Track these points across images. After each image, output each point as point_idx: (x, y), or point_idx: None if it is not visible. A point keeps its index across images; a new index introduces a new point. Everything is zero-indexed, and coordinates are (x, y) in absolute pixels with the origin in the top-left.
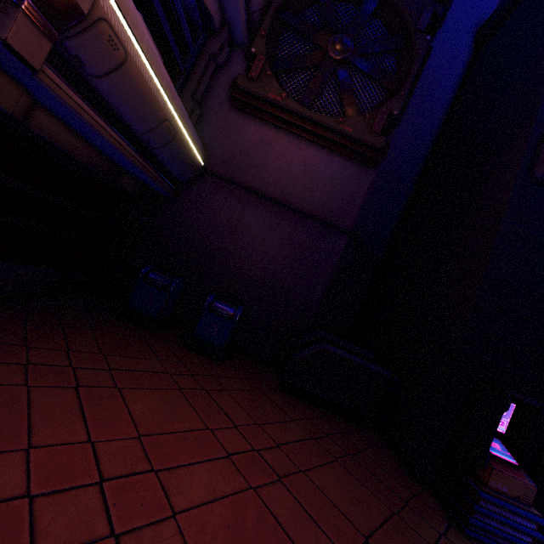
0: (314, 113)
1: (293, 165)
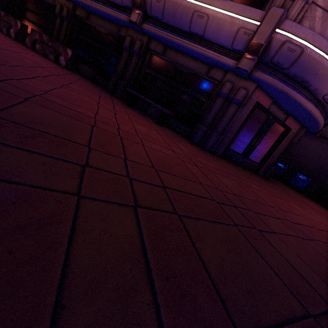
0: None
1: None
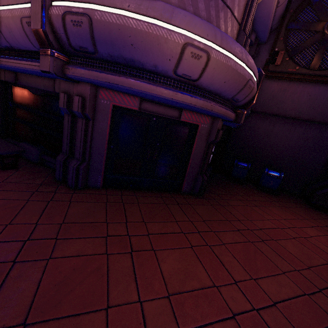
0: (318, 71)
1: (301, 97)
